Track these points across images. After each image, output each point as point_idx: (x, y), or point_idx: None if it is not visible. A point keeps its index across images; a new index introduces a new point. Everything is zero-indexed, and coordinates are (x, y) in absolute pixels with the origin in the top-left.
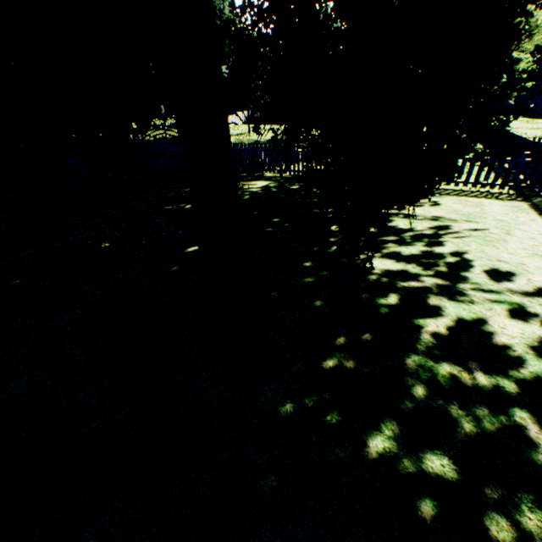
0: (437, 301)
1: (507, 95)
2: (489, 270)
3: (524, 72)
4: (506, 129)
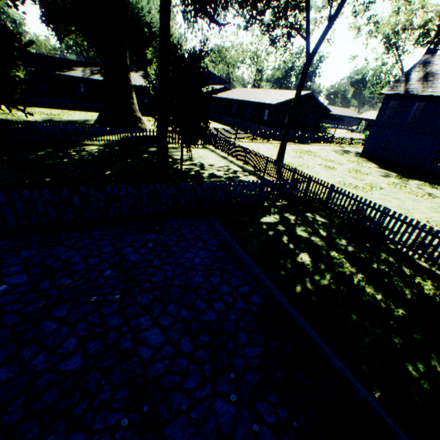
0: (202, 171)
1: None
2: (209, 165)
3: None
4: None
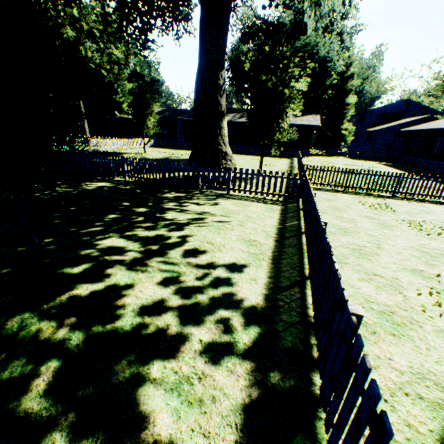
0: (116, 270)
1: (338, 143)
2: (192, 249)
3: (347, 130)
4: (328, 163)
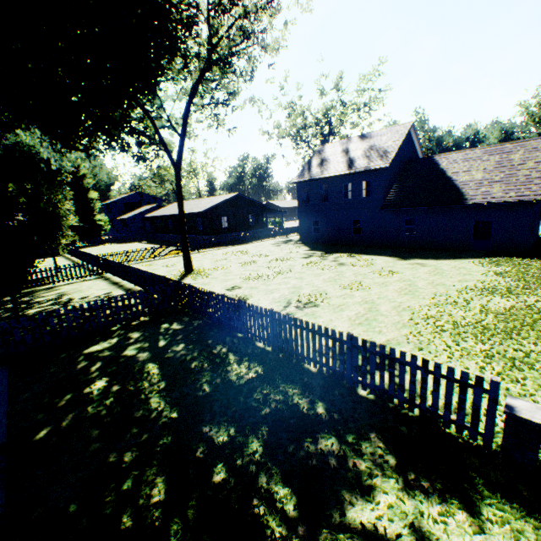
0: (61, 309)
1: (100, 233)
2: (82, 298)
3: (102, 220)
4: (103, 251)
